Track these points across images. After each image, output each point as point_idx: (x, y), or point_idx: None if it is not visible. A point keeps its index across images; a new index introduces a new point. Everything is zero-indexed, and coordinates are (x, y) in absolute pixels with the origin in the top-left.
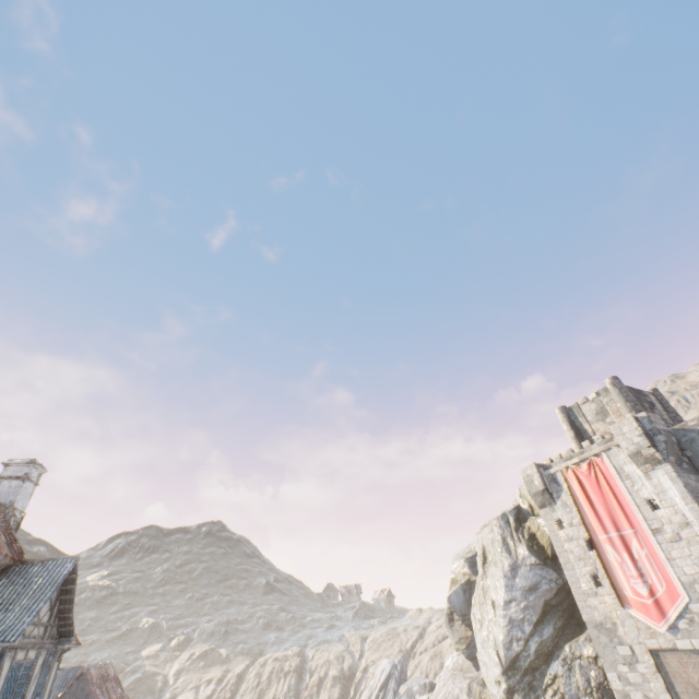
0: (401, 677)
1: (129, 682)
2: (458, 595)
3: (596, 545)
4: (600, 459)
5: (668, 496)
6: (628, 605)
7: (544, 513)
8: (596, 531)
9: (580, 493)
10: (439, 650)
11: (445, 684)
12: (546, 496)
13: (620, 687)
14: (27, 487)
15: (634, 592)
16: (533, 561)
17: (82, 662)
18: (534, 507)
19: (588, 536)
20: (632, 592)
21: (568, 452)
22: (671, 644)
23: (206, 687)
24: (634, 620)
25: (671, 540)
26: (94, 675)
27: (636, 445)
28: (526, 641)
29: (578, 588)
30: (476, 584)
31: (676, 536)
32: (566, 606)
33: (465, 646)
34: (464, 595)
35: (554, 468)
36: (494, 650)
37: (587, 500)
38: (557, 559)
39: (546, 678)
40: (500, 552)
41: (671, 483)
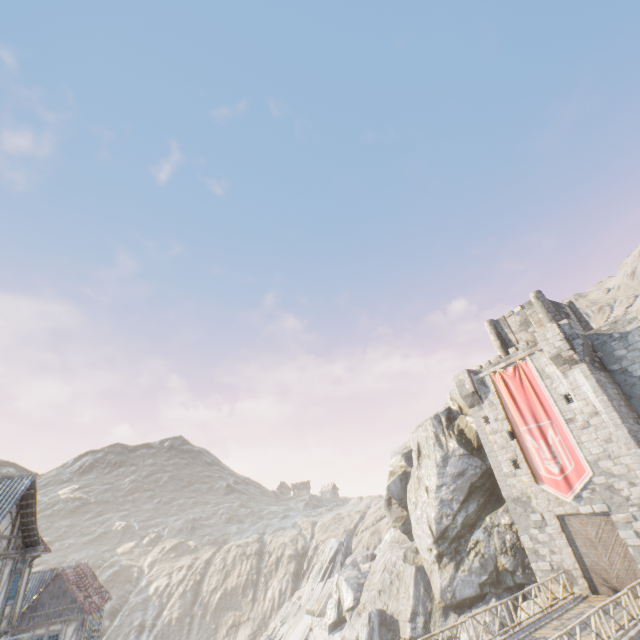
0: (347, 552)
1: (107, 575)
2: (395, 484)
3: (517, 435)
4: (524, 363)
5: (582, 391)
6: (541, 482)
7: (473, 412)
8: (518, 424)
9: (505, 393)
10: (378, 528)
11: (384, 554)
12: (475, 397)
13: (531, 546)
14: None
15: (547, 471)
16: (462, 452)
17: (61, 562)
18: (463, 408)
19: (510, 429)
20: (546, 471)
21: (496, 358)
22: (575, 510)
23: (178, 573)
24: (545, 494)
25: (581, 427)
26: (70, 574)
27: (557, 348)
28: (454, 516)
29: (500, 471)
30: (411, 474)
31: (586, 424)
32: (488, 486)
33: (402, 523)
34: (401, 484)
35: (483, 372)
36: (427, 525)
37: (511, 399)
38: (482, 449)
39: (470, 543)
40: (433, 446)
41: (585, 380)
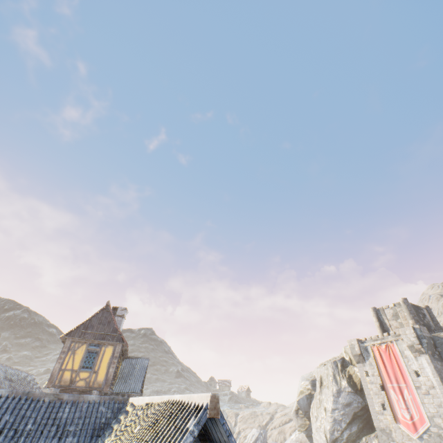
0: (264, 440)
1: None
2: (303, 400)
3: (385, 388)
4: (392, 344)
5: (425, 371)
6: (399, 422)
7: (359, 366)
8: (386, 381)
9: (379, 359)
10: (283, 429)
11: None
12: (361, 357)
13: None
14: (123, 321)
15: (402, 416)
16: (349, 390)
17: None
18: (352, 360)
19: (381, 383)
20: (402, 416)
21: (375, 336)
22: None
23: None
24: (401, 430)
25: (424, 393)
26: None
27: (411, 341)
28: (342, 432)
29: (373, 409)
30: (314, 396)
31: (427, 392)
32: (365, 417)
33: (305, 429)
34: (307, 401)
35: (366, 343)
36: (323, 433)
37: (383, 364)
38: (363, 391)
39: None
40: (331, 381)
41: (427, 365)
